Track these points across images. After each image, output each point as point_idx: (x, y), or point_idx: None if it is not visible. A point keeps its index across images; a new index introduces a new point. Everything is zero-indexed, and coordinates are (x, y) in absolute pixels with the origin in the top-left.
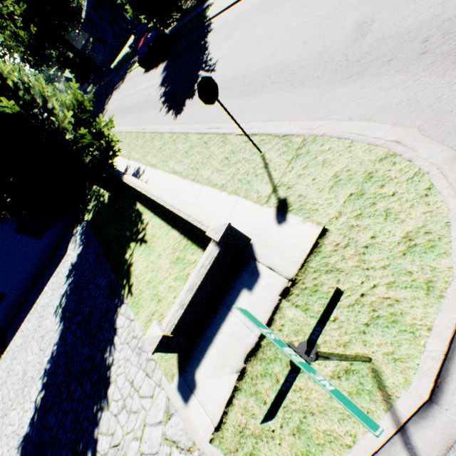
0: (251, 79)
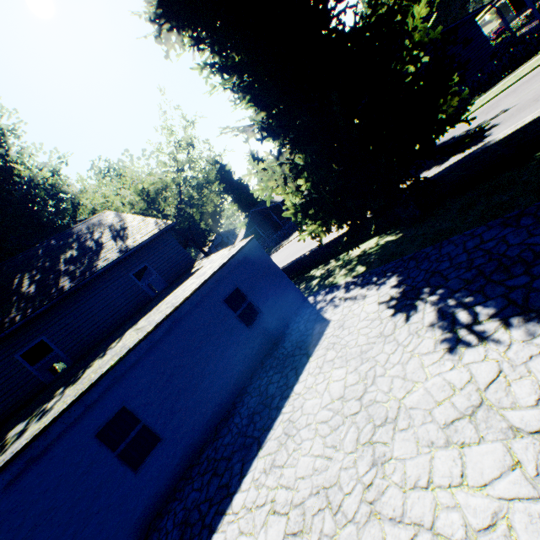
0: None
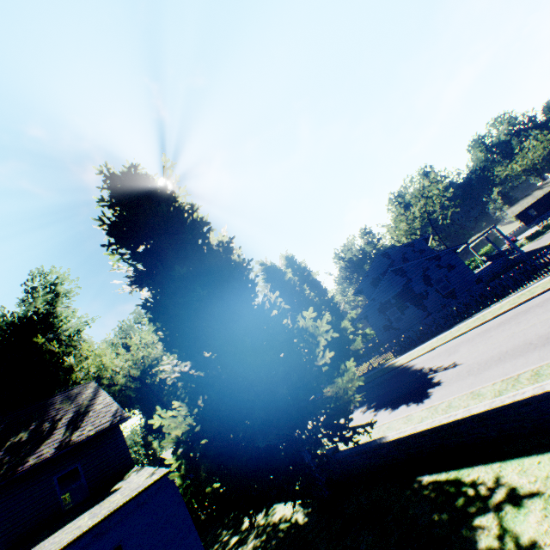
0: (544, 337)
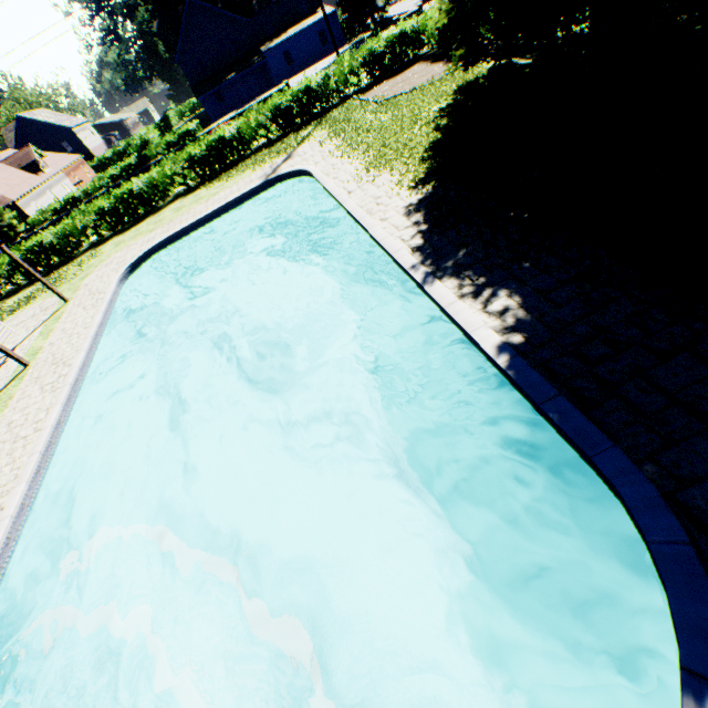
0: None
